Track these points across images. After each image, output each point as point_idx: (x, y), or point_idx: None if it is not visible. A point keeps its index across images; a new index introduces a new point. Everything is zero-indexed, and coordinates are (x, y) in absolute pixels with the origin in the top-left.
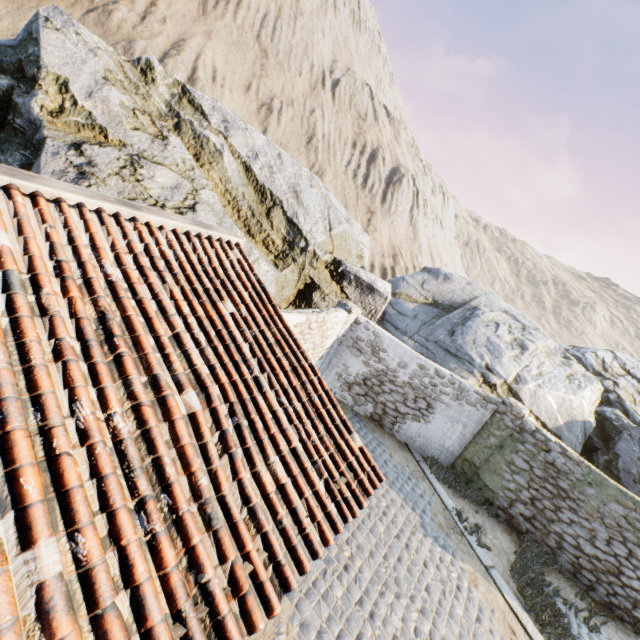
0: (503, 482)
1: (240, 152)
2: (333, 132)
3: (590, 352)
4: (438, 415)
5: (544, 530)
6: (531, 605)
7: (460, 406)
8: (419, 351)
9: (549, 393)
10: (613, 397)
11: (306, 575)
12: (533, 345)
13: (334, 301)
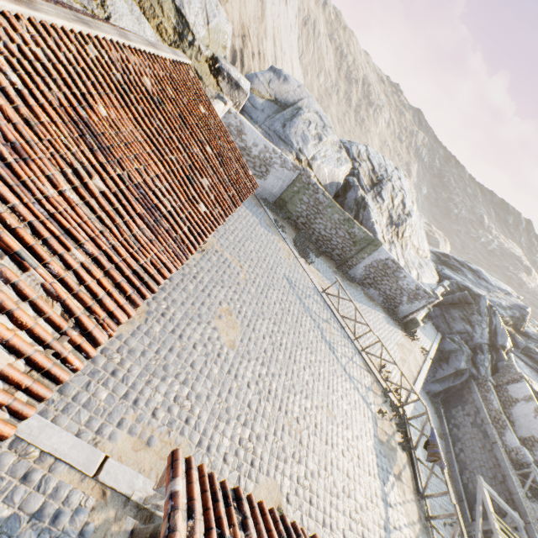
0: (296, 209)
1: None
2: None
3: (355, 146)
4: (271, 176)
5: (309, 228)
6: (298, 248)
7: (283, 171)
8: (264, 137)
9: (326, 167)
10: (356, 172)
11: (219, 233)
12: (326, 139)
13: (212, 92)
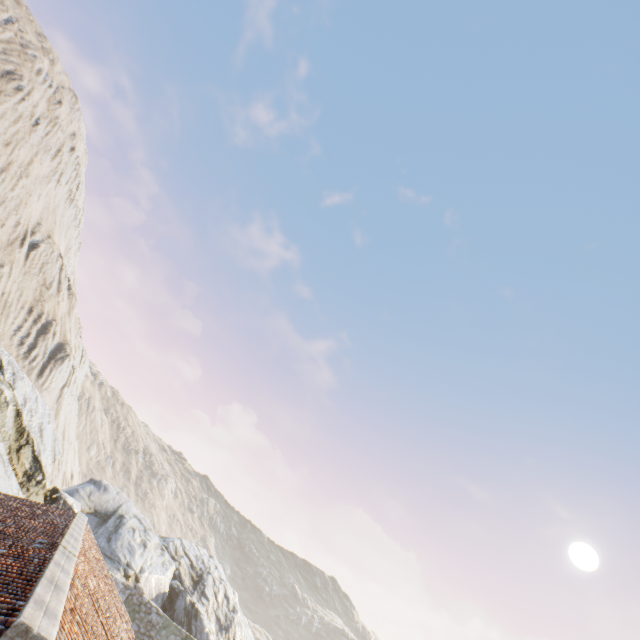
0: None
1: (19, 401)
2: (15, 292)
3: (172, 541)
4: None
5: None
6: None
7: None
8: None
9: (154, 576)
10: (178, 572)
11: None
12: (150, 543)
13: None
